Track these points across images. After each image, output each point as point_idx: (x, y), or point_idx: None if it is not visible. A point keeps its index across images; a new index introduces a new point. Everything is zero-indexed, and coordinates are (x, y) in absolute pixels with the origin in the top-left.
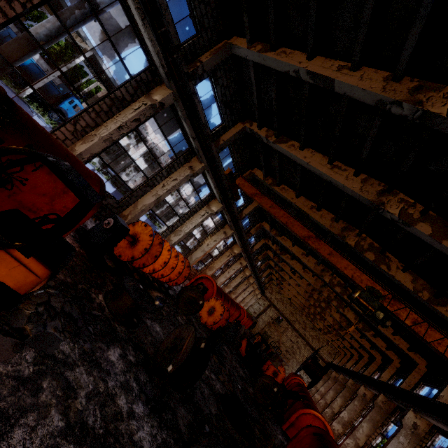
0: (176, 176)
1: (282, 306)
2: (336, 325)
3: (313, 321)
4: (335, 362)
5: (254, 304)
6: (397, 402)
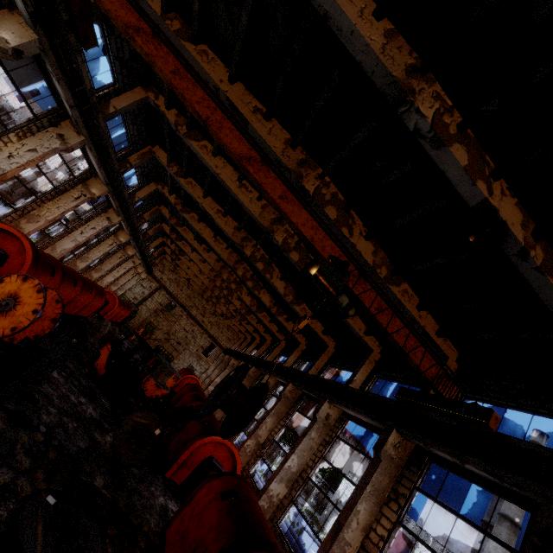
0: None
1: (177, 289)
2: (243, 309)
3: (215, 306)
4: (234, 348)
5: (135, 287)
6: (310, 392)
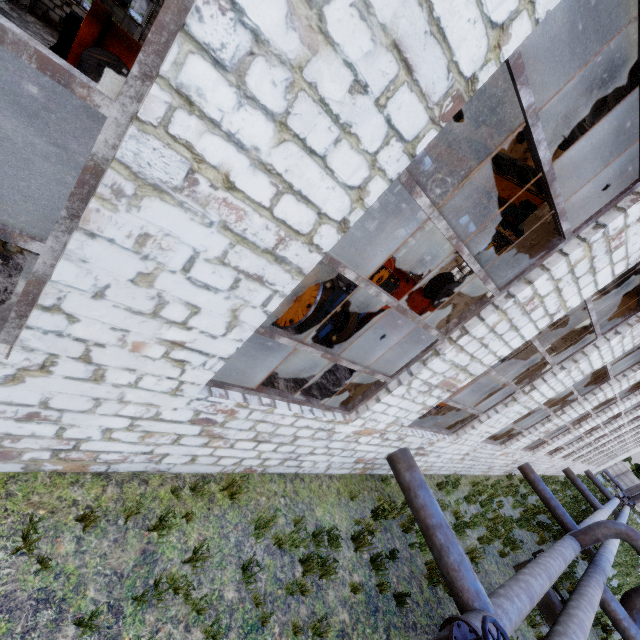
0: None
1: None
2: None
3: None
4: None
5: None
6: None
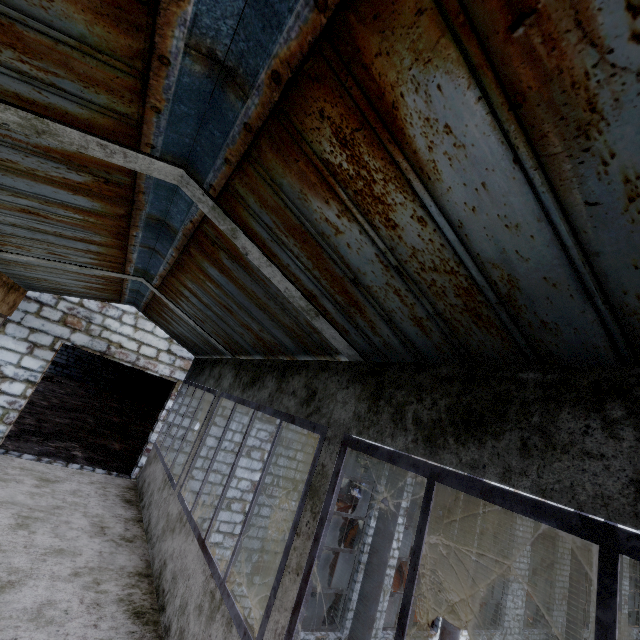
0: None
1: None
2: None
3: None
4: None
5: None
6: None
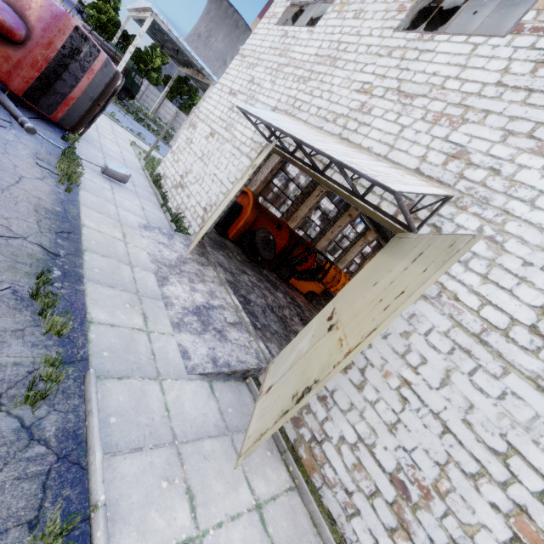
0: (340, 224)
1: None
2: None
3: None
4: None
5: None
6: None
